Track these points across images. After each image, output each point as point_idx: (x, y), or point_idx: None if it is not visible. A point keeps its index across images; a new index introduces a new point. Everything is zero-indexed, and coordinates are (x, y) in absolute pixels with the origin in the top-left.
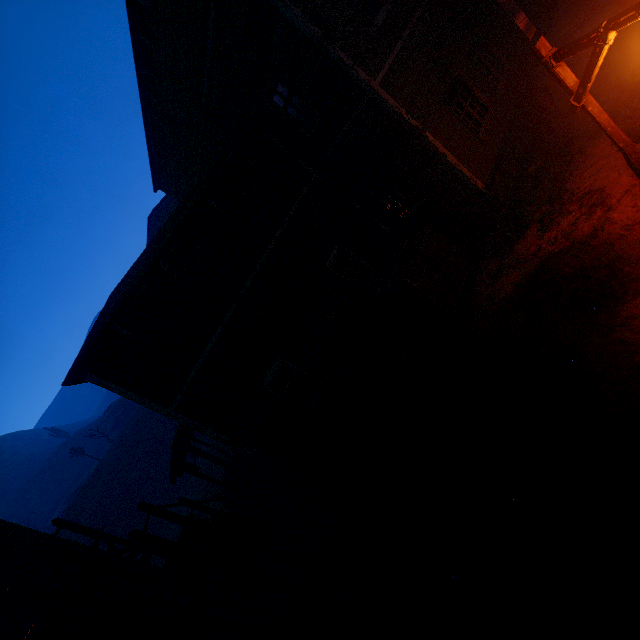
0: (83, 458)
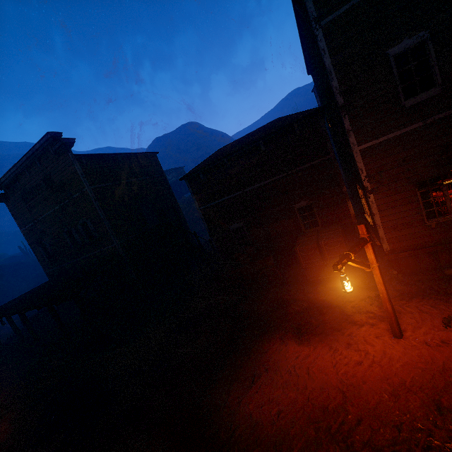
0: None
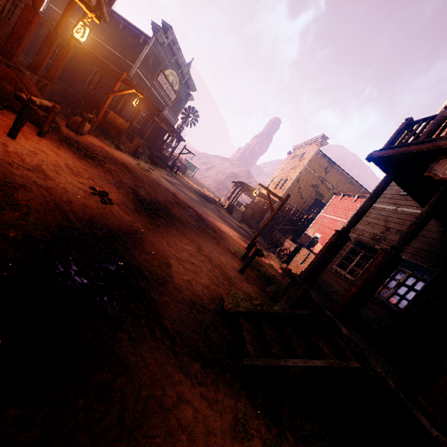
0: None
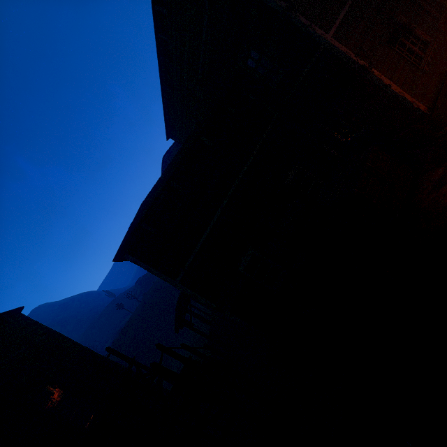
0: (123, 311)
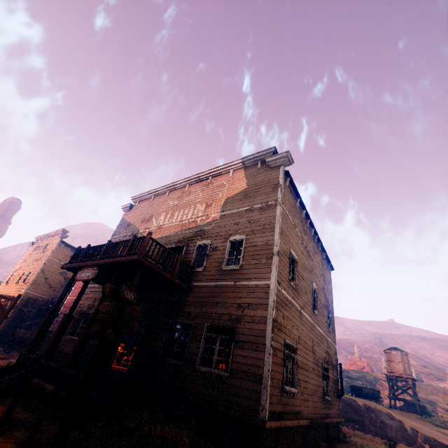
0: None
